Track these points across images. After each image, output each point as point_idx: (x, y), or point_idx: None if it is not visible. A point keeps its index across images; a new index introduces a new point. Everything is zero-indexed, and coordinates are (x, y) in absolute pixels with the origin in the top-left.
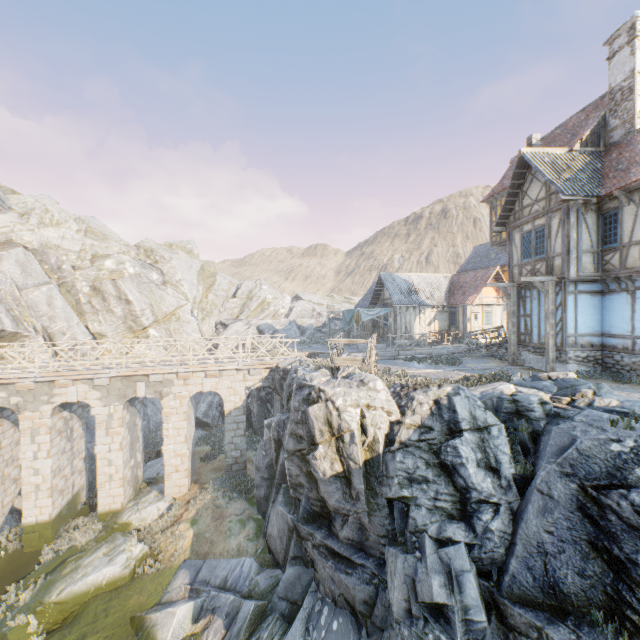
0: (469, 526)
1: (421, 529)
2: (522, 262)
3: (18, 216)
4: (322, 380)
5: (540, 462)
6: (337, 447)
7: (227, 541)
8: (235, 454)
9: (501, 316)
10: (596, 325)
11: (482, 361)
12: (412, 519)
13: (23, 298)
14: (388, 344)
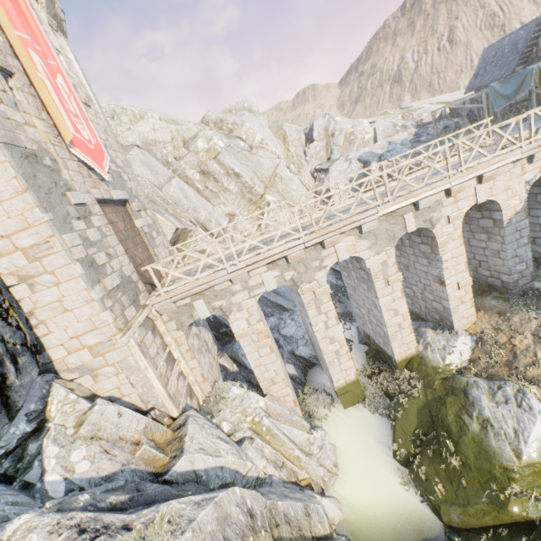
0: None
1: None
2: None
3: (110, 119)
4: None
5: None
6: None
7: None
8: (519, 268)
9: None
10: None
11: None
12: None
13: (166, 197)
14: None
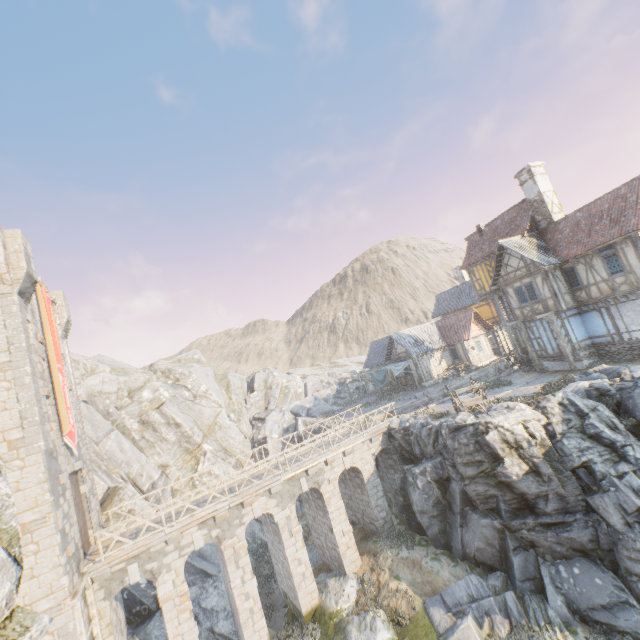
0: (626, 462)
1: (606, 474)
2: (521, 306)
3: None
4: (471, 418)
5: (638, 413)
6: (518, 454)
7: (440, 575)
8: (382, 515)
9: (485, 342)
10: (584, 333)
11: (517, 377)
12: (597, 472)
13: (102, 451)
14: (418, 388)
